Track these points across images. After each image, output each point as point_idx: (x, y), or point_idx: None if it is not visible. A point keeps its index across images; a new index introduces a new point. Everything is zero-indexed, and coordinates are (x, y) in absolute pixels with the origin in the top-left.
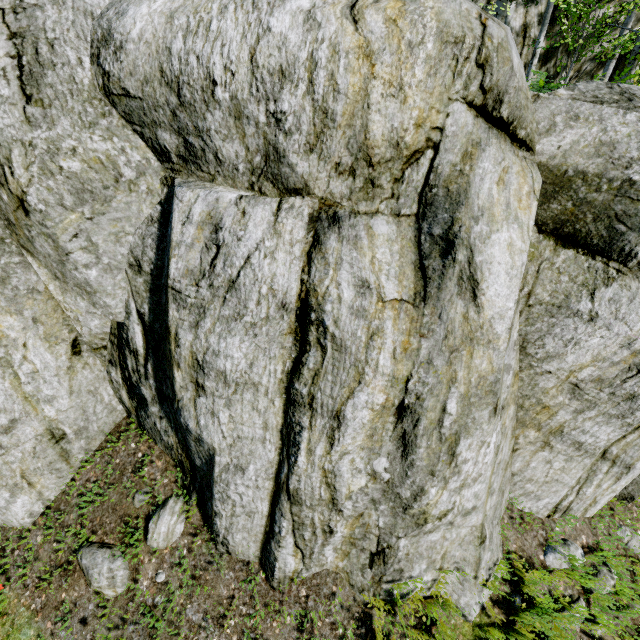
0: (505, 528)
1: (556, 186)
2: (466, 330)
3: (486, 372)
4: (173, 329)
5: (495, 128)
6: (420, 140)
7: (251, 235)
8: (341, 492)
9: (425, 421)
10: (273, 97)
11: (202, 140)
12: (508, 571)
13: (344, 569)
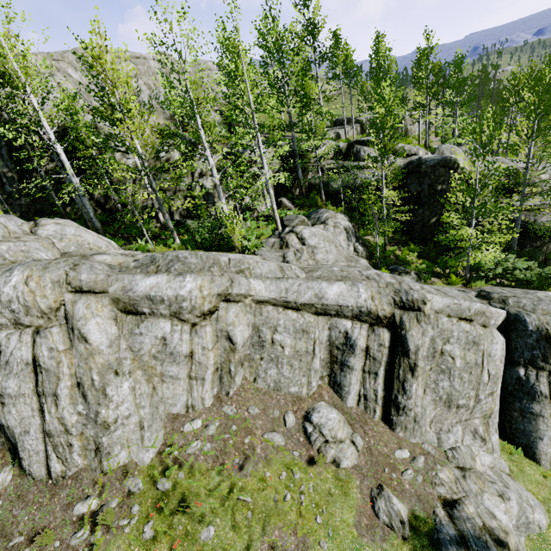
0: (165, 423)
1: (117, 300)
2: (88, 352)
3: (104, 362)
4: None
5: (85, 293)
6: (58, 305)
7: (12, 345)
8: (69, 425)
9: (86, 385)
10: (9, 306)
11: None
12: (166, 440)
13: (88, 464)
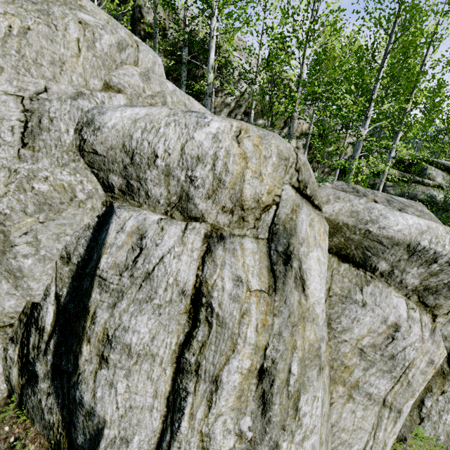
0: None
1: (335, 229)
2: (300, 311)
3: (313, 341)
4: (92, 309)
5: (304, 198)
6: (269, 200)
7: (166, 243)
8: None
9: (278, 381)
10: (191, 169)
11: (140, 183)
12: None
13: None
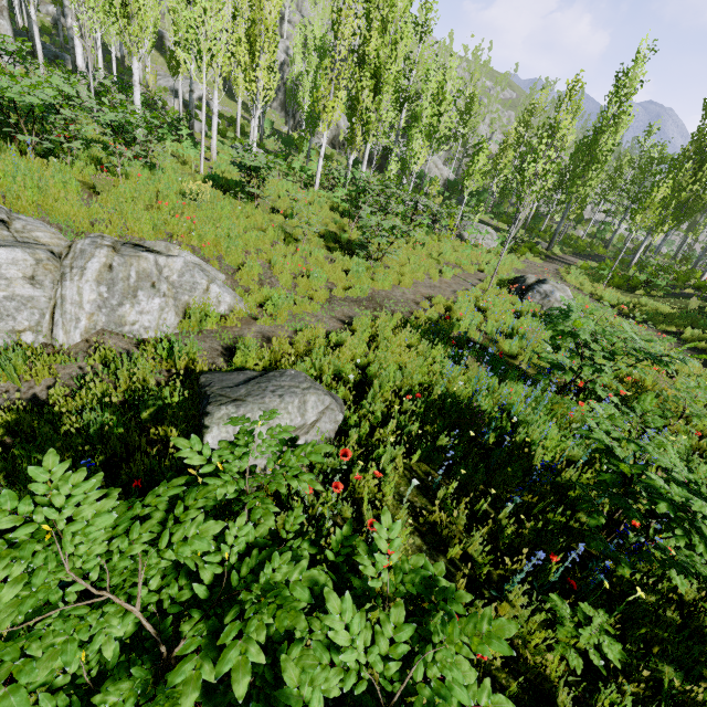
0: None
1: None
2: None
3: None
4: None
5: None
6: None
7: None
8: None
9: None
10: None
11: None
12: None
13: None
